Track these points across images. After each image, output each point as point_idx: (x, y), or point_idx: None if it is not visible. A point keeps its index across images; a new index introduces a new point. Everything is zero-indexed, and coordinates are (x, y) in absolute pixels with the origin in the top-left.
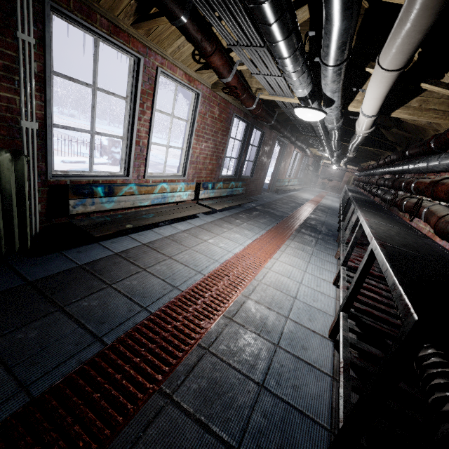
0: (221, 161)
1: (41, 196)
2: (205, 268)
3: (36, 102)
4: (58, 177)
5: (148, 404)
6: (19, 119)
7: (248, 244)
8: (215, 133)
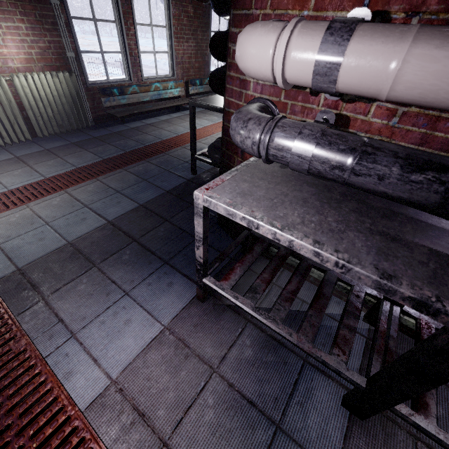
0: (207, 57)
1: (87, 97)
2: (181, 132)
3: (69, 40)
4: (92, 85)
5: (140, 162)
6: (66, 52)
7: (219, 122)
8: (194, 32)
